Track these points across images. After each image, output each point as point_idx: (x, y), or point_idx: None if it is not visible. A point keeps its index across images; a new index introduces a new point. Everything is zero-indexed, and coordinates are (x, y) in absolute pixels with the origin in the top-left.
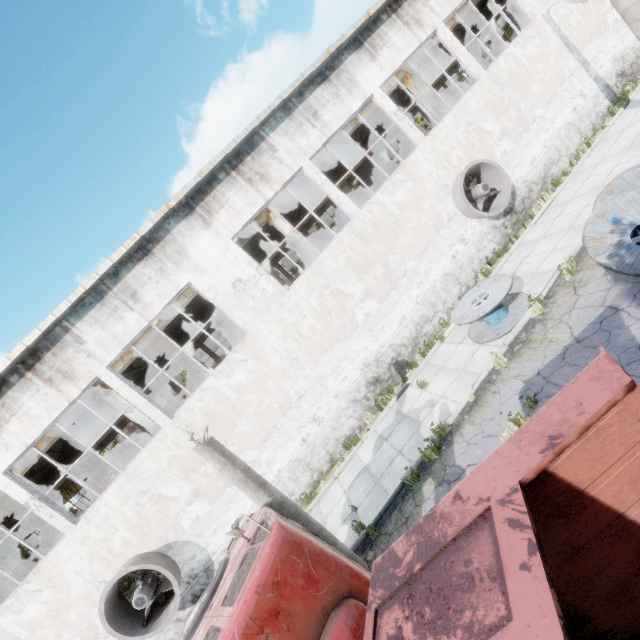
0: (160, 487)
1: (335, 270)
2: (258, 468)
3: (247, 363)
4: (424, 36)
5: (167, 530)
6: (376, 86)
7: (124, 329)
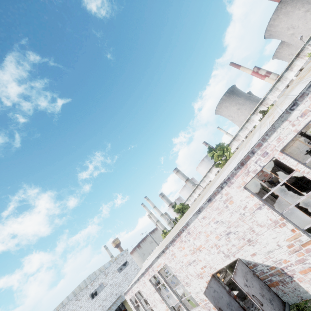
0: None
1: None
2: None
3: None
4: (307, 58)
5: None
6: (292, 76)
7: (245, 133)
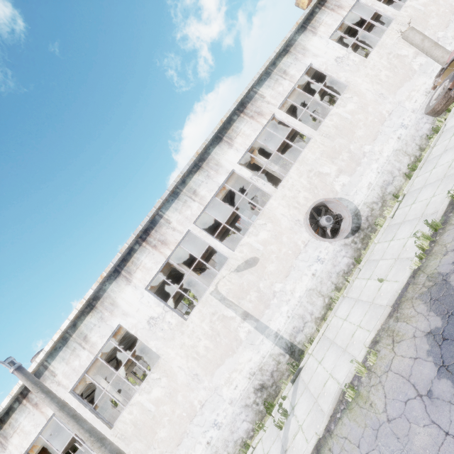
0: (318, 168)
1: (392, 44)
2: (373, 155)
3: (353, 99)
4: None
5: (327, 192)
6: None
7: (283, 89)
